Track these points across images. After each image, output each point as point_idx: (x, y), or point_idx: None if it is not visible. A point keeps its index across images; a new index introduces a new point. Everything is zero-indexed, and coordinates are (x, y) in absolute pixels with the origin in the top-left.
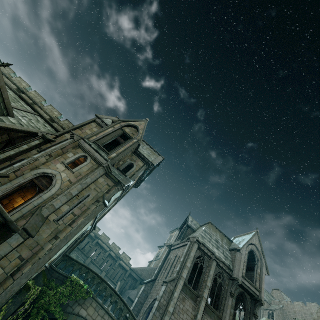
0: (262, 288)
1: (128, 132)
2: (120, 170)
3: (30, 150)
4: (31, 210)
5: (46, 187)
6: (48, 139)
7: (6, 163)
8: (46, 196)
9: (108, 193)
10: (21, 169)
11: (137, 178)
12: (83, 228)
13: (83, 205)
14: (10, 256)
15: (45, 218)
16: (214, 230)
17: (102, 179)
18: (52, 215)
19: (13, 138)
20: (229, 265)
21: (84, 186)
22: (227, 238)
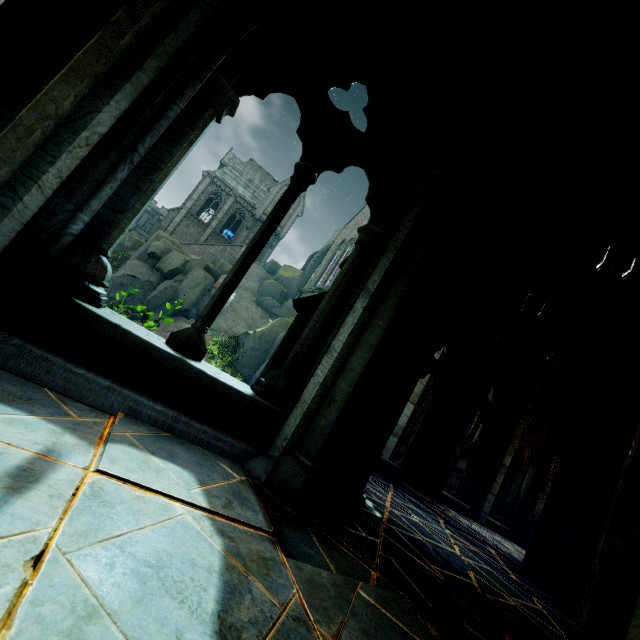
0: (287, 226)
1: None
2: None
3: None
4: None
5: None
6: None
7: None
8: None
9: None
10: None
11: None
12: None
13: None
14: None
15: None
16: (255, 170)
17: None
18: None
19: None
20: (255, 205)
21: None
22: (275, 181)
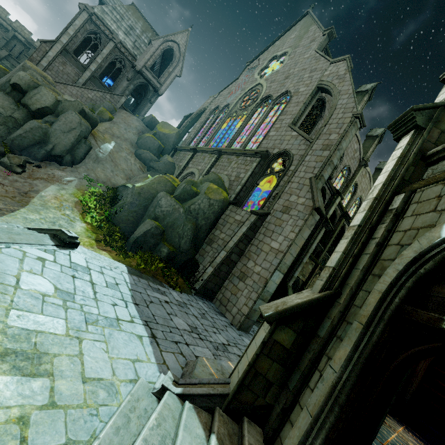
0: (166, 83)
1: None
2: None
3: None
4: None
5: None
6: None
7: None
8: None
9: None
10: None
11: None
12: None
13: None
14: None
15: None
16: (136, 17)
17: None
18: None
19: None
20: (135, 55)
21: None
22: (156, 34)
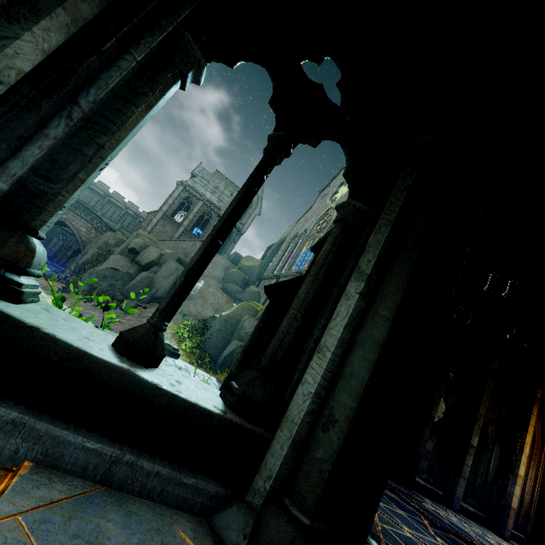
0: (248, 223)
1: None
2: None
3: None
4: None
5: None
6: None
7: None
8: None
9: None
10: None
11: None
12: None
13: None
14: None
15: None
16: (220, 179)
17: None
18: None
19: None
20: (220, 207)
21: None
22: (237, 187)
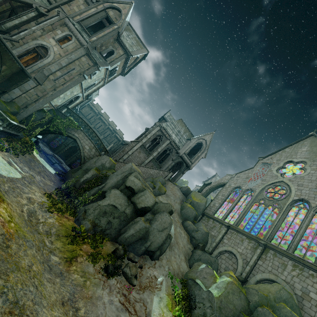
0: (195, 162)
1: (112, 16)
2: (102, 54)
3: (29, 22)
4: (38, 70)
5: (44, 56)
6: (41, 13)
7: (15, 31)
8: (45, 62)
9: (88, 70)
10: (25, 38)
11: (121, 67)
12: (73, 91)
13: (70, 75)
14: (32, 93)
15: (47, 76)
16: (182, 125)
17: (84, 59)
18: (51, 76)
19: (14, 7)
20: (179, 146)
21: (70, 61)
22: (191, 133)
